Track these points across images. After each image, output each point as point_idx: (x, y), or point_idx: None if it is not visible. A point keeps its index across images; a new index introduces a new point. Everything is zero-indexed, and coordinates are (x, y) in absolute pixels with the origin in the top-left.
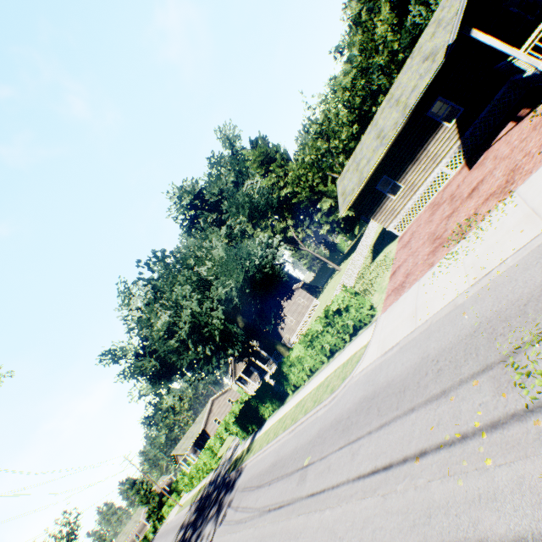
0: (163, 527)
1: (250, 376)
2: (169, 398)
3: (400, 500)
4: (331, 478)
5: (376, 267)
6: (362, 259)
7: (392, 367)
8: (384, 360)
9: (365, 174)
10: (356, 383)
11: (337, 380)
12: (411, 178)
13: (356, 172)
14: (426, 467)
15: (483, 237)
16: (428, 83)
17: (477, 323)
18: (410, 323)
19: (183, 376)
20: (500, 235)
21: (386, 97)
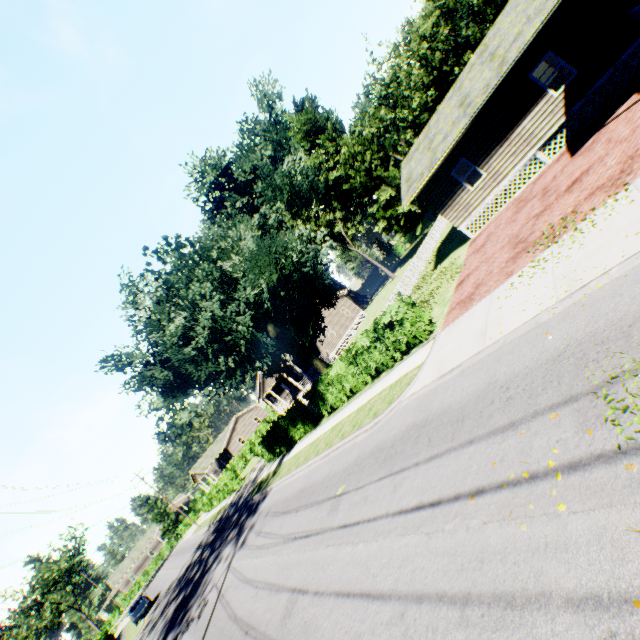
0: (179, 545)
1: (280, 394)
2: (185, 414)
3: (447, 540)
4: (368, 511)
5: (439, 275)
6: (423, 265)
7: (450, 392)
8: (440, 384)
9: (439, 154)
10: (404, 408)
11: (382, 404)
12: (496, 164)
13: (427, 151)
14: (482, 507)
15: (582, 241)
16: (537, 29)
17: (563, 346)
18: (476, 343)
19: (201, 390)
20: (606, 239)
21: (478, 50)
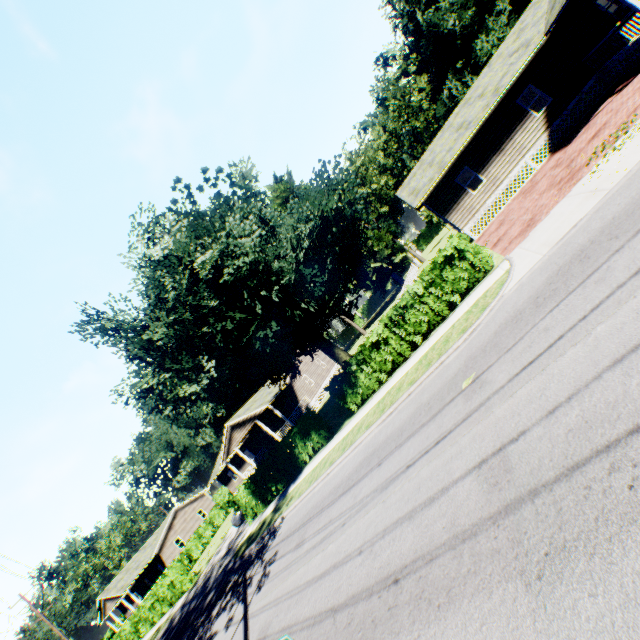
0: None
1: (242, 465)
2: (191, 386)
3: None
4: (567, 322)
5: None
6: None
7: (596, 222)
8: (566, 239)
9: (448, 158)
10: (518, 288)
11: (468, 321)
12: (494, 170)
13: (430, 168)
14: None
15: None
16: (525, 61)
17: None
18: (592, 199)
19: (204, 373)
20: None
21: (459, 105)
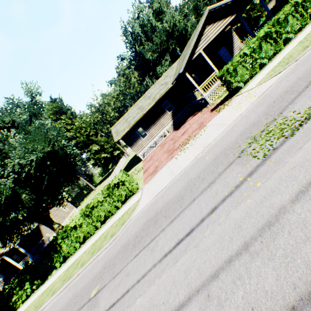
0: None
1: None
2: None
3: (211, 237)
4: (134, 277)
5: (130, 174)
6: None
7: (166, 196)
8: (157, 197)
9: (132, 122)
10: (136, 219)
11: (116, 228)
12: (152, 131)
13: (125, 122)
14: (221, 211)
15: (199, 138)
16: (165, 91)
17: (215, 156)
18: (170, 177)
19: None
20: (209, 134)
21: (142, 96)
